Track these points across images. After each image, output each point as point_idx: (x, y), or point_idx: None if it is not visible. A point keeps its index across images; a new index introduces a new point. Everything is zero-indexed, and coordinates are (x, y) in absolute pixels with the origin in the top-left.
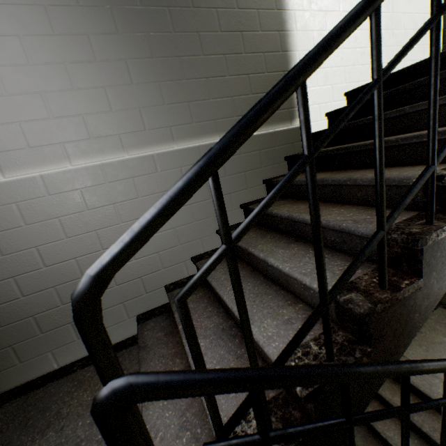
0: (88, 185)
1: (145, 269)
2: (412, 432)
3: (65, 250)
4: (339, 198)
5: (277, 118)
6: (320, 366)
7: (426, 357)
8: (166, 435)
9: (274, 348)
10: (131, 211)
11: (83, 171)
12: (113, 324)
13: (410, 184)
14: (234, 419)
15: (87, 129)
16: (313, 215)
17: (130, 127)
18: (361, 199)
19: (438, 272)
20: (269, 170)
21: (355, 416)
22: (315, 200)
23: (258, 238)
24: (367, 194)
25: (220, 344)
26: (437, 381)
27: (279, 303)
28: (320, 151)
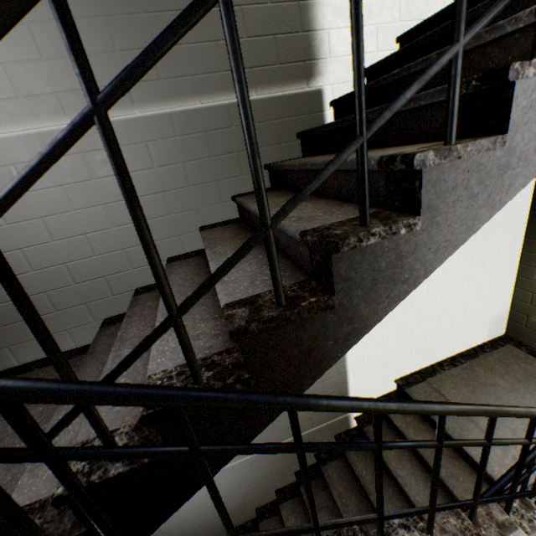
0: (24, 160)
1: (109, 268)
2: (428, 475)
3: (7, 239)
4: (321, 189)
5: (287, 76)
6: (124, 385)
7: (468, 398)
8: (61, 441)
9: (156, 364)
10: (84, 196)
11: (15, 141)
12: (76, 326)
13: (370, 168)
14: (50, 431)
15: (12, 84)
16: (124, 197)
17: (71, 83)
18: (337, 191)
19: (368, 291)
20: (273, 151)
21: (206, 446)
22: (119, 174)
23: (227, 238)
24: (341, 184)
25: (143, 356)
26: (471, 426)
27: (205, 316)
28: (327, 124)
